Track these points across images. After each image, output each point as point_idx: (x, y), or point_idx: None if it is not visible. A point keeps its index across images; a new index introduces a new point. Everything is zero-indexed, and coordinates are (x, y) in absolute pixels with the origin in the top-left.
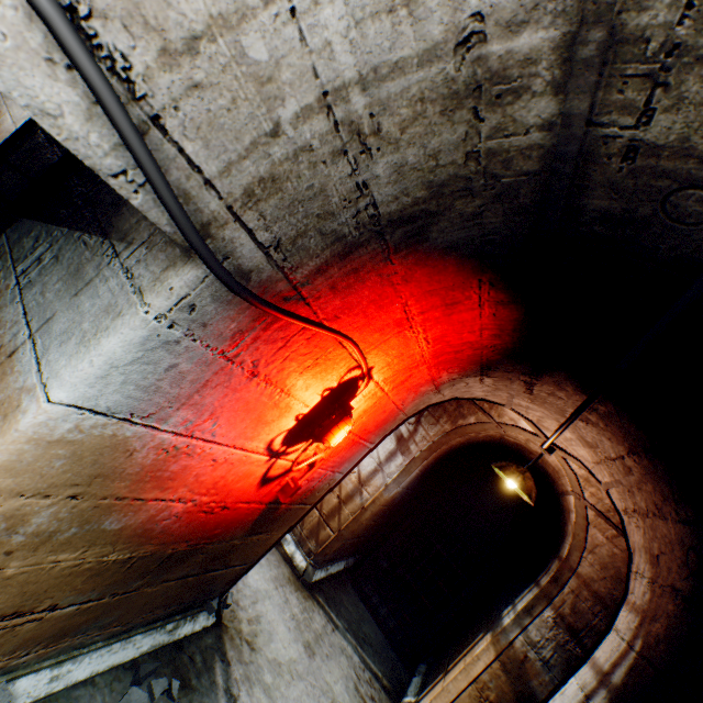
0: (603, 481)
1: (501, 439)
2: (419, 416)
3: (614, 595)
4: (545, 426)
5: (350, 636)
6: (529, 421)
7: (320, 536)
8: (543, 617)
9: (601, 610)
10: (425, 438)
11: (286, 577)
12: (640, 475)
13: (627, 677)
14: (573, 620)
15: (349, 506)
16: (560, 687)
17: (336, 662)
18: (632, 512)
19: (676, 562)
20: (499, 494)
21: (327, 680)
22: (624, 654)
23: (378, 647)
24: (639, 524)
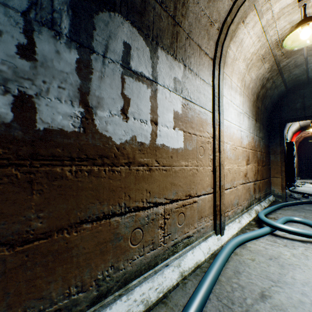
0: None
1: (304, 137)
2: None
3: None
4: (309, 132)
5: None
6: (306, 133)
7: None
8: None
9: None
10: None
11: None
12: None
13: None
14: None
15: None
16: None
17: None
18: None
19: None
20: None
21: None
22: None
23: None
24: None
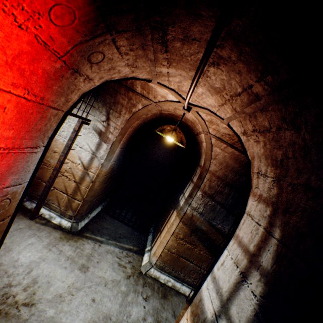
0: (226, 118)
1: (161, 115)
2: (107, 115)
3: (226, 174)
4: (184, 91)
5: (112, 241)
6: (173, 90)
7: (73, 207)
8: (197, 196)
9: (221, 183)
10: (116, 128)
11: (57, 238)
12: (273, 95)
13: (278, 265)
14: (210, 191)
15: (84, 184)
16: (219, 256)
17: (105, 261)
18: (252, 132)
19: (311, 165)
20: (169, 144)
21: (100, 275)
22: (265, 239)
23: (129, 235)
24: (260, 139)
